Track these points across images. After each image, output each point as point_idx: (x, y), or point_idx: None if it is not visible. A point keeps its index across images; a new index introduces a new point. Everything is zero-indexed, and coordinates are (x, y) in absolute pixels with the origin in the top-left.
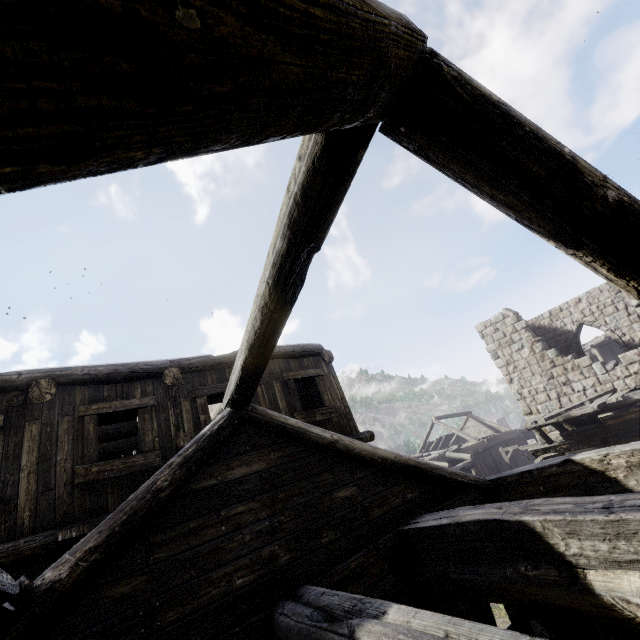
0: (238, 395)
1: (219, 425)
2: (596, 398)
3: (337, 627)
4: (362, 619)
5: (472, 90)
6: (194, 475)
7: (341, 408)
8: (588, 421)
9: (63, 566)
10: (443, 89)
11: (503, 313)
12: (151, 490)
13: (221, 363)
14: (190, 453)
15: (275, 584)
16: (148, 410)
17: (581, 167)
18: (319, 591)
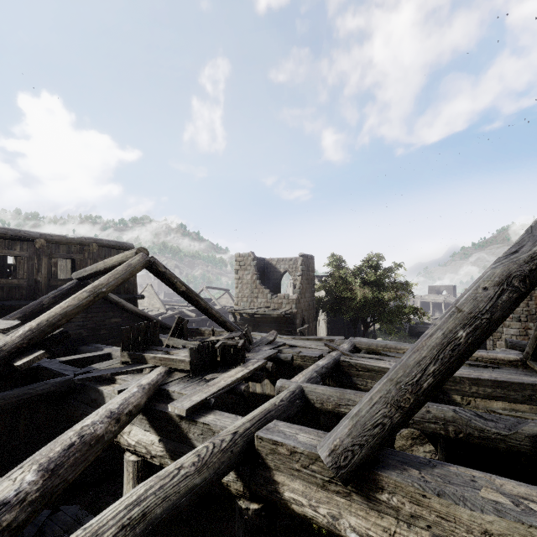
0: (84, 278)
1: (71, 286)
2: (260, 308)
3: (99, 348)
4: (106, 348)
5: (158, 270)
6: (57, 302)
7: (132, 281)
8: (251, 316)
9: (8, 320)
10: (152, 269)
11: (250, 254)
12: (41, 304)
13: (71, 243)
14: (58, 294)
15: (80, 341)
16: (23, 258)
17: (176, 284)
18: (96, 344)
